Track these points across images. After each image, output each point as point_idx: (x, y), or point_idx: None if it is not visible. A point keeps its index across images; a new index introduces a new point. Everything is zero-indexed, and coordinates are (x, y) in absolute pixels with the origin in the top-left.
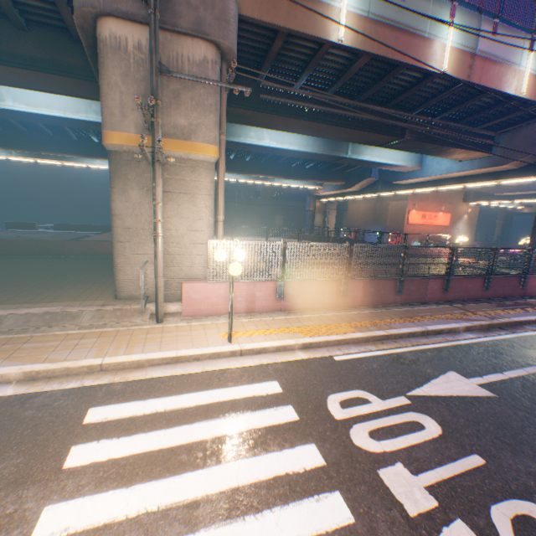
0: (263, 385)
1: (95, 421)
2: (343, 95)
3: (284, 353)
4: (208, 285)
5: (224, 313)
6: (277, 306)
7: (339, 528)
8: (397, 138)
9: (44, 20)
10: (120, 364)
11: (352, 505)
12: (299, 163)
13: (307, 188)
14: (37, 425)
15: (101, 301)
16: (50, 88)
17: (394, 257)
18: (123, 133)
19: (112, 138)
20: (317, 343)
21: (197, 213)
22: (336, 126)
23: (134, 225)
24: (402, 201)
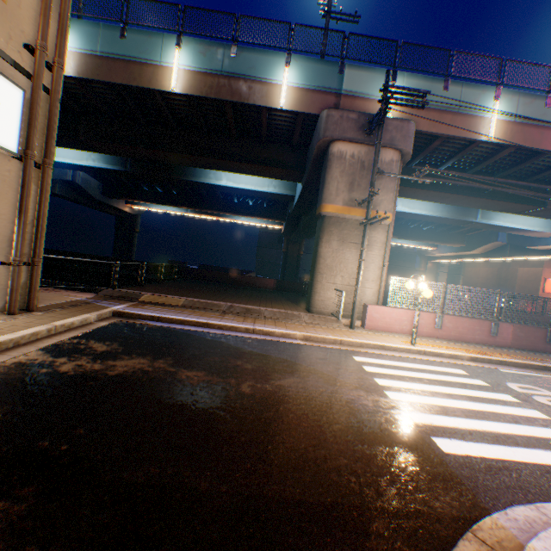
0: (452, 369)
1: (361, 361)
2: (482, 173)
3: (455, 359)
4: (384, 308)
5: (393, 331)
6: (434, 333)
7: (541, 418)
8: (536, 207)
9: (278, 138)
10: (350, 342)
11: (546, 415)
12: (416, 225)
13: (418, 249)
14: (333, 356)
15: (302, 312)
16: (264, 174)
17: (544, 308)
18: (334, 205)
19: (327, 208)
20: (481, 359)
21: (372, 258)
22: (474, 197)
23: (330, 263)
24: (535, 267)
